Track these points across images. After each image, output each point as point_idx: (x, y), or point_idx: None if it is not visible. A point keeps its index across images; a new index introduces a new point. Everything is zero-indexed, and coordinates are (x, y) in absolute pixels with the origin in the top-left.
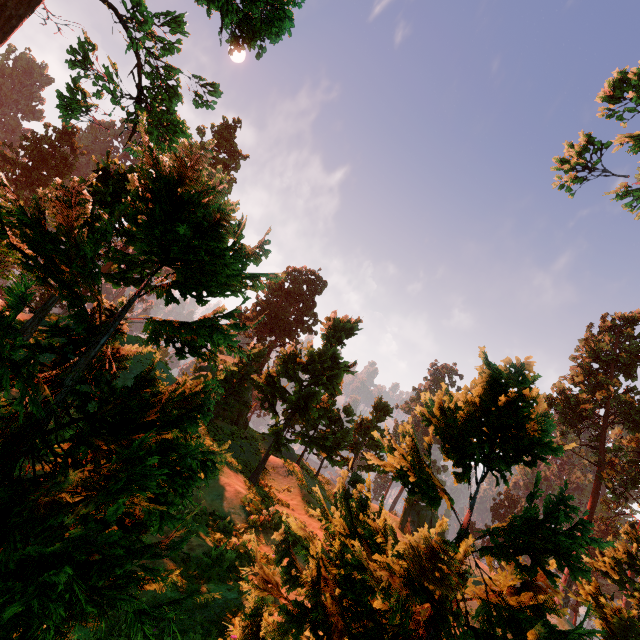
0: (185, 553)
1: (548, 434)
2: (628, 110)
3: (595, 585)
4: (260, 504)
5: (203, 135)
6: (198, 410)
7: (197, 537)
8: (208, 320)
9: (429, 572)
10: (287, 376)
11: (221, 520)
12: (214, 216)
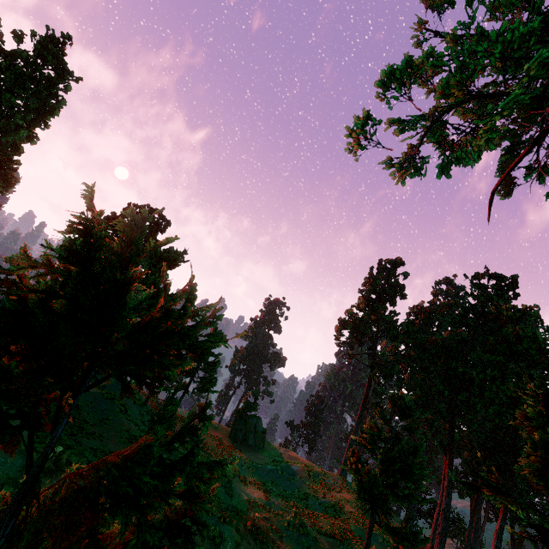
0: None
1: (181, 318)
2: (394, 98)
3: (357, 455)
4: None
5: (20, 41)
6: None
7: None
8: None
9: None
10: None
11: None
12: None
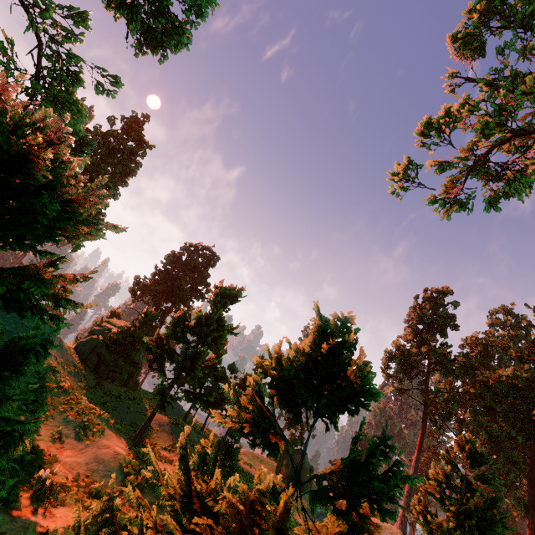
0: (44, 528)
1: (367, 380)
2: (433, 144)
3: (424, 504)
4: (140, 464)
5: (113, 124)
6: (12, 370)
7: (63, 507)
8: (26, 269)
9: (247, 532)
10: (176, 338)
11: (94, 485)
12: (16, 149)
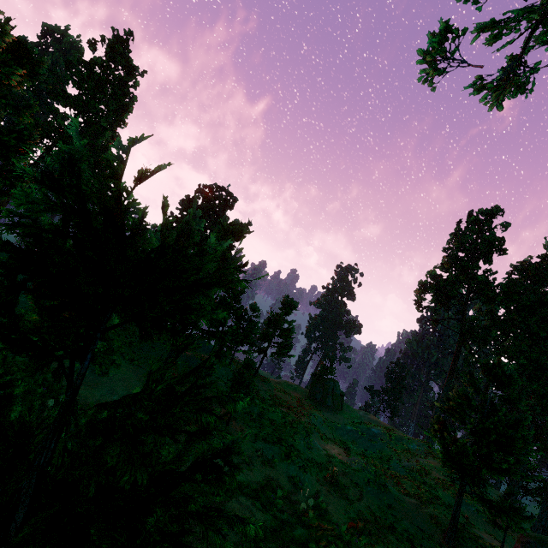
0: None
1: (182, 252)
2: None
3: (443, 423)
4: None
5: (94, 49)
6: None
7: None
8: None
9: None
10: None
11: None
12: None
